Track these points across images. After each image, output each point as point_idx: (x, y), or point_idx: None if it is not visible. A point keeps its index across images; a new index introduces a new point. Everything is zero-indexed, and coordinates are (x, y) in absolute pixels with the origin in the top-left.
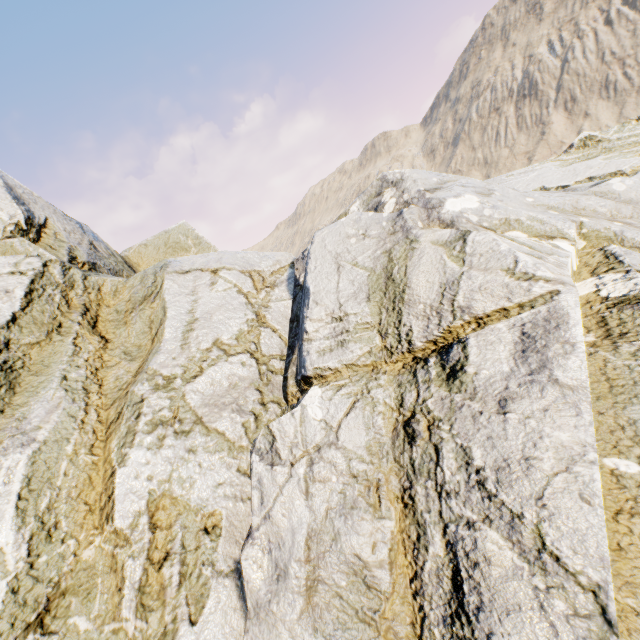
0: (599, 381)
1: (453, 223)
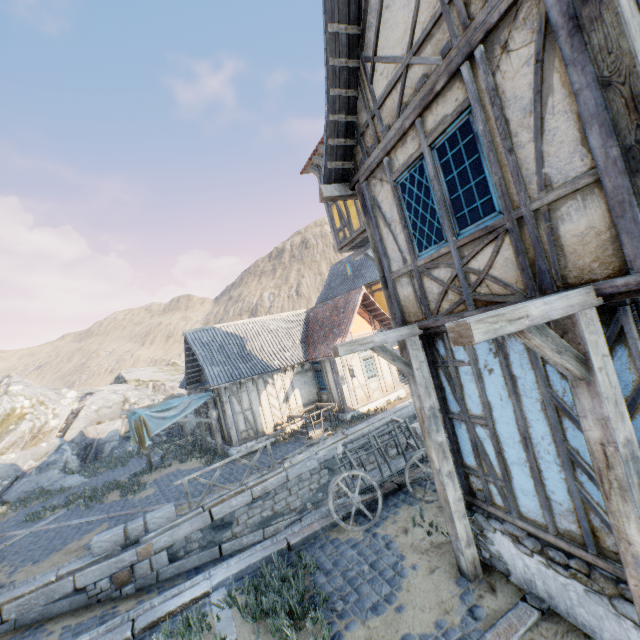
0: (7, 425)
1: (8, 392)
